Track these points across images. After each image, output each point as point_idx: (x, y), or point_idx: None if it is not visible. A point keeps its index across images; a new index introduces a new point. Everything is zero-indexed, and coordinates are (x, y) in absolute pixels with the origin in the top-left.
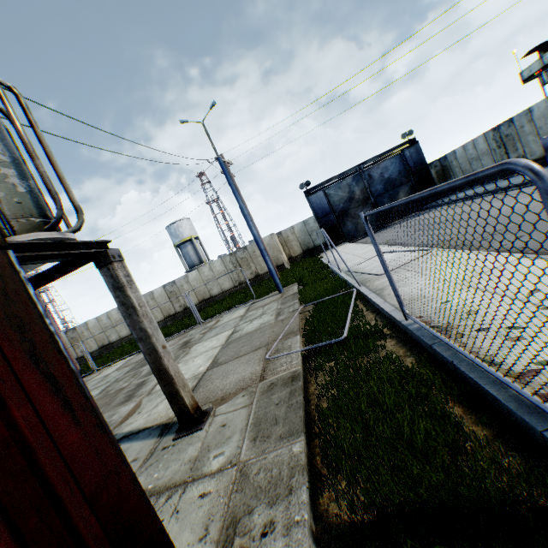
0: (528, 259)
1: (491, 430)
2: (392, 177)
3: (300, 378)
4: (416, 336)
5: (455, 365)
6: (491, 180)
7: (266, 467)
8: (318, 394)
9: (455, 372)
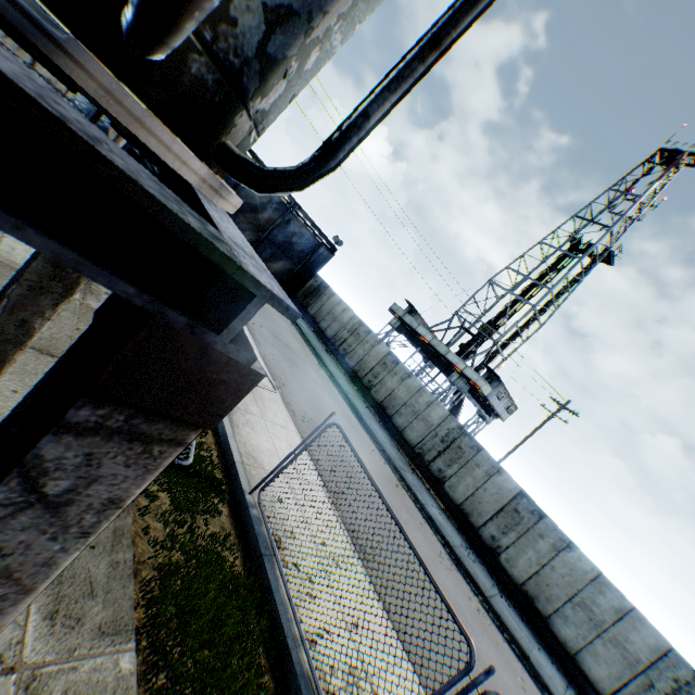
0: (324, 494)
1: (275, 681)
2: (295, 247)
3: (131, 506)
4: (253, 527)
5: (275, 597)
6: (322, 338)
7: (80, 691)
8: (151, 556)
9: (269, 601)
